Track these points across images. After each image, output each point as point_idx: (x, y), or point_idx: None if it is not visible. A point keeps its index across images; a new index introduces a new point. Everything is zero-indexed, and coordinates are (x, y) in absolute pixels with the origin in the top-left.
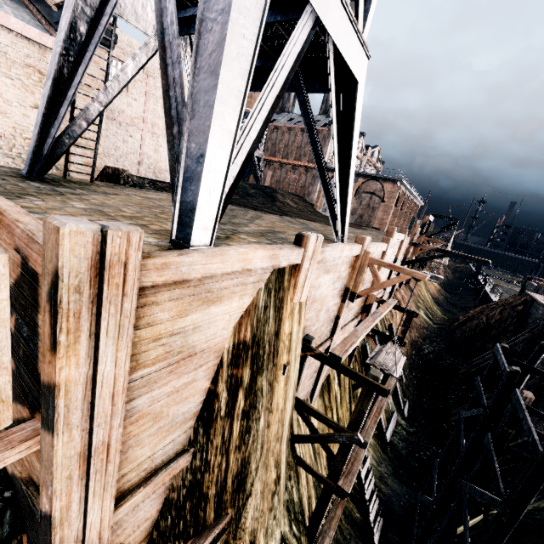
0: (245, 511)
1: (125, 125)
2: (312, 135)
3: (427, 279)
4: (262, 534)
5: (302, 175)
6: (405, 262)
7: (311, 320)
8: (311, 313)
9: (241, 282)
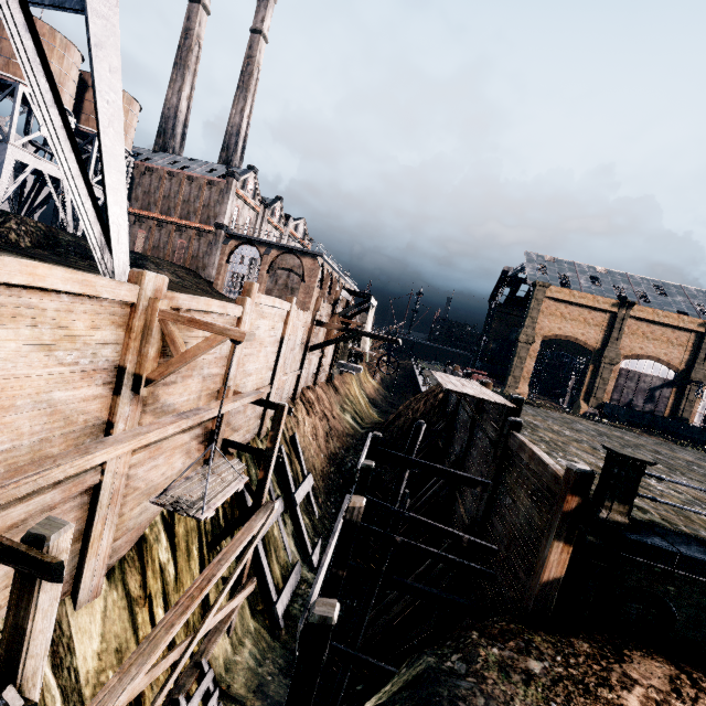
0: None
1: None
2: None
3: (344, 370)
4: None
5: (192, 240)
6: (309, 347)
7: None
8: None
9: None
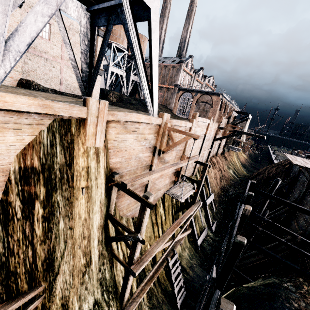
0: (55, 284)
1: (49, 60)
2: (133, 50)
3: (231, 150)
4: (75, 299)
5: (165, 93)
6: (215, 139)
7: (121, 163)
8: (119, 158)
9: (12, 121)
